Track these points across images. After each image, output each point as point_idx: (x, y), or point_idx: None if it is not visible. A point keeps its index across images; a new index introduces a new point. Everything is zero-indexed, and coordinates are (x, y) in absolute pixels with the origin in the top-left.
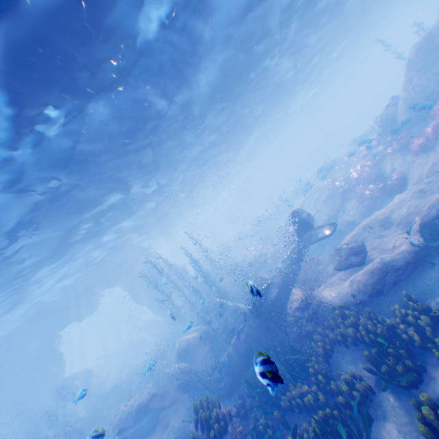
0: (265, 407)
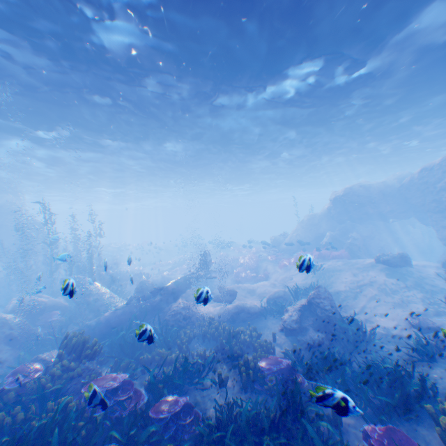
0: None
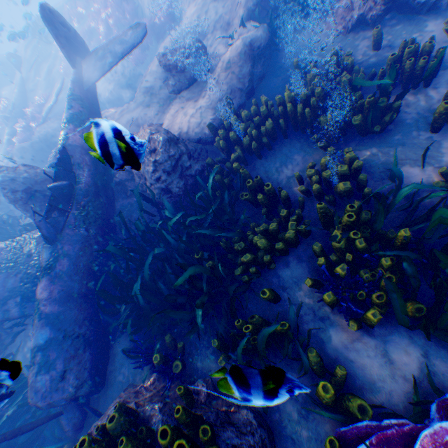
0: (204, 321)
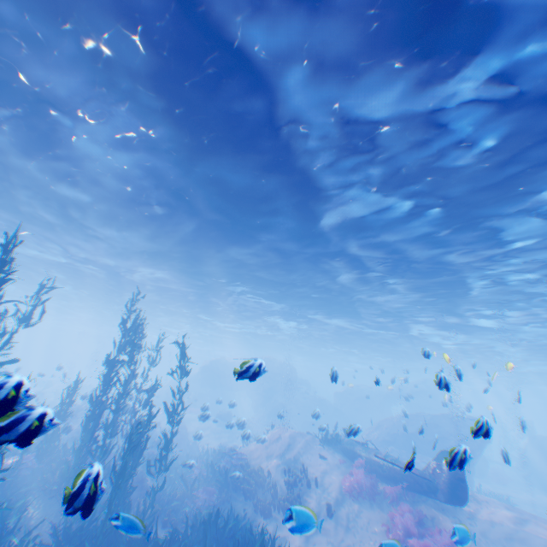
0: None
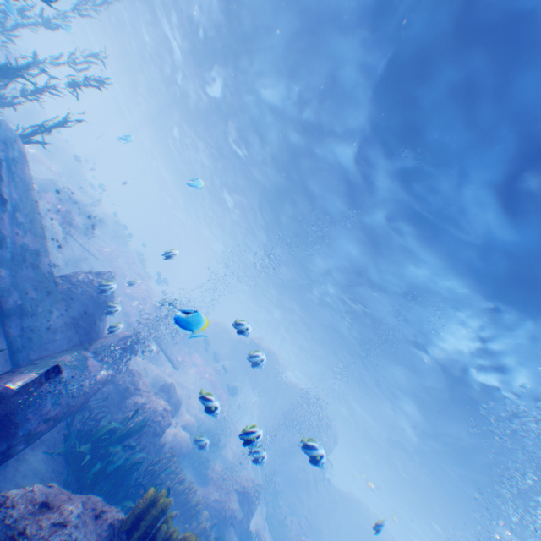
0: None
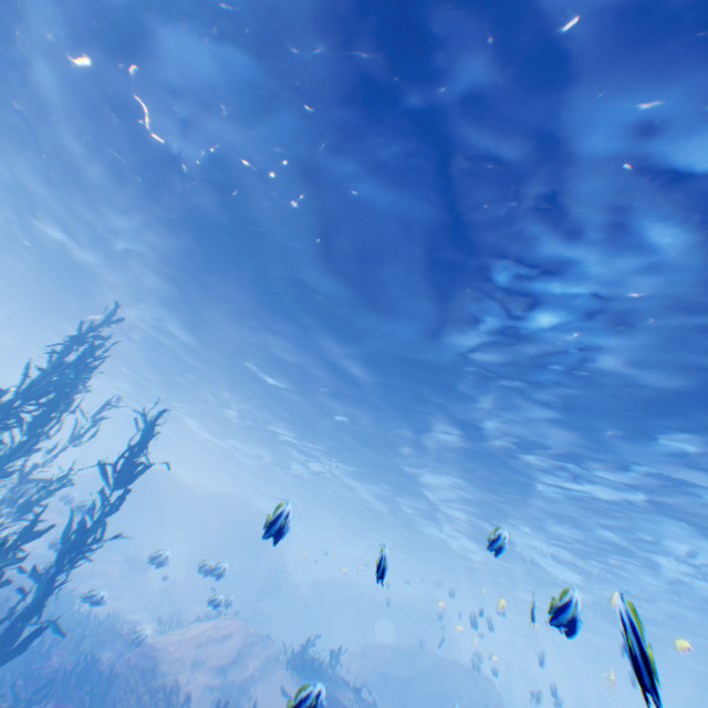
0: None
